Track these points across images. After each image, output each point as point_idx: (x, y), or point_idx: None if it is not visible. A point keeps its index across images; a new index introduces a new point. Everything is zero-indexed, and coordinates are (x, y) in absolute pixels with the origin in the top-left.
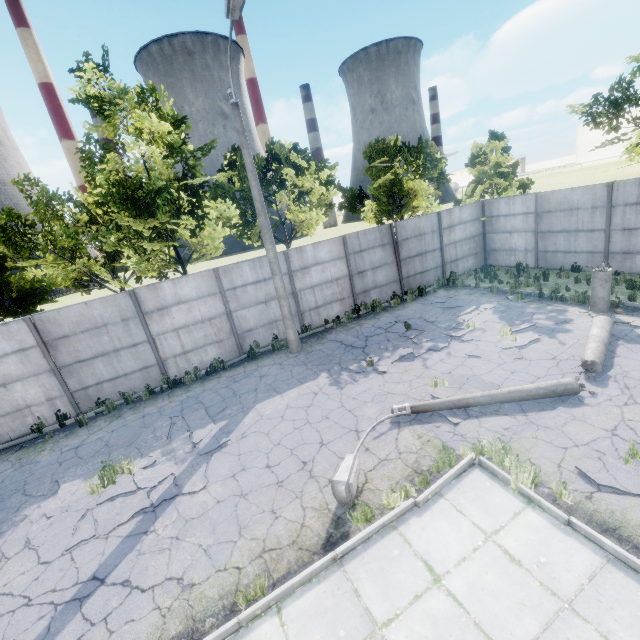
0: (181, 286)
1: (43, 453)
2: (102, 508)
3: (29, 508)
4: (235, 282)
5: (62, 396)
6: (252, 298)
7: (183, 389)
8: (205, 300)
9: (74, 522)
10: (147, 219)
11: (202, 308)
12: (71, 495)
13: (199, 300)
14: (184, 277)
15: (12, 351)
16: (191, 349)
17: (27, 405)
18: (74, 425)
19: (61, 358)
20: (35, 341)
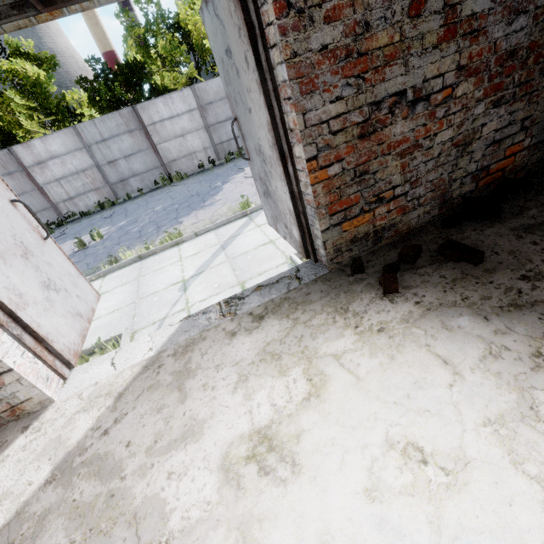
0: None
1: (215, 171)
2: None
3: (233, 176)
4: None
5: (210, 147)
6: None
7: None
8: None
9: None
10: None
11: None
12: None
13: None
14: None
15: (185, 111)
16: None
17: (194, 151)
18: (221, 164)
19: (209, 119)
20: (196, 105)
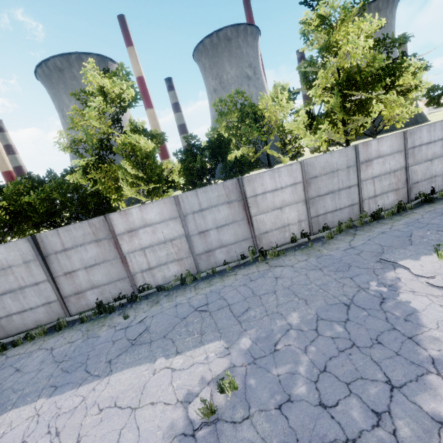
0: (381, 144)
1: (323, 251)
2: None
3: (388, 273)
4: (415, 142)
5: (305, 220)
6: (423, 156)
7: (388, 220)
8: (394, 156)
9: None
10: (376, 90)
11: (391, 162)
12: (421, 267)
13: (390, 156)
14: (384, 137)
15: (289, 184)
16: (379, 194)
17: (288, 224)
18: (318, 239)
19: (310, 192)
20: (301, 178)
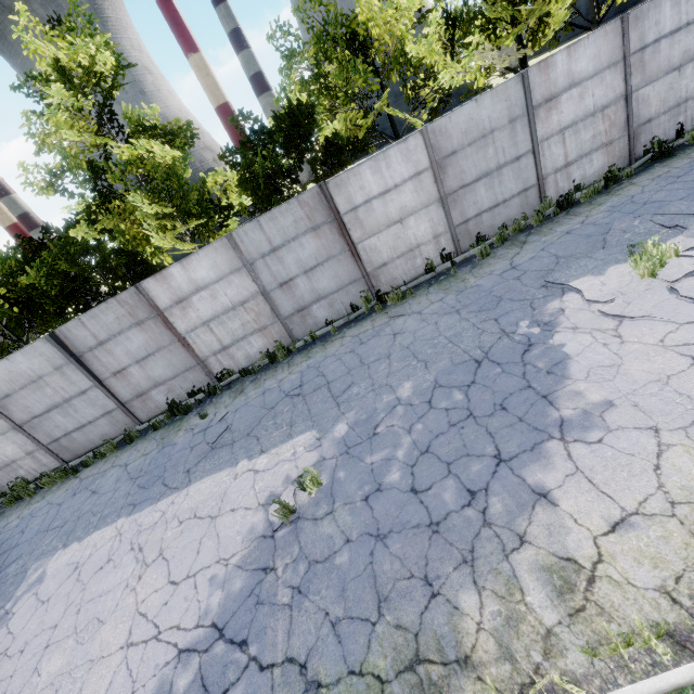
0: (576, 57)
1: (470, 281)
2: (688, 282)
3: (550, 305)
4: (645, 37)
5: (445, 233)
6: (662, 63)
7: (585, 206)
8: (601, 77)
9: (665, 296)
10: None
11: (596, 91)
12: (602, 286)
13: (594, 78)
14: (582, 40)
15: (408, 177)
16: (574, 159)
17: (417, 244)
18: (467, 261)
19: (447, 183)
20: (428, 162)
